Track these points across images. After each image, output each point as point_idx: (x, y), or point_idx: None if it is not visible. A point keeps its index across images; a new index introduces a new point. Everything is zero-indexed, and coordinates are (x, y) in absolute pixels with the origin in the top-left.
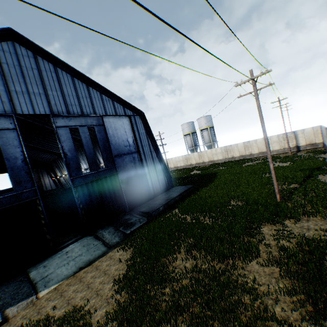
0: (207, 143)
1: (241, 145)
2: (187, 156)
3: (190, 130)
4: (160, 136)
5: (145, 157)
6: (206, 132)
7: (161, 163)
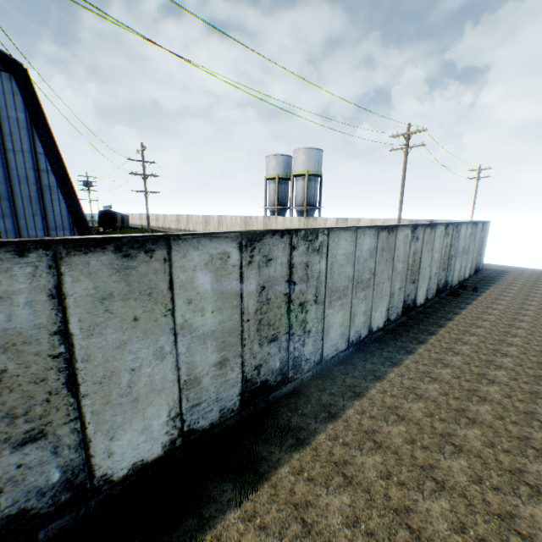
0: (297, 205)
1: (333, 224)
2: (248, 219)
3: (278, 172)
4: (143, 154)
5: (12, 177)
6: (301, 183)
7: (72, 204)
